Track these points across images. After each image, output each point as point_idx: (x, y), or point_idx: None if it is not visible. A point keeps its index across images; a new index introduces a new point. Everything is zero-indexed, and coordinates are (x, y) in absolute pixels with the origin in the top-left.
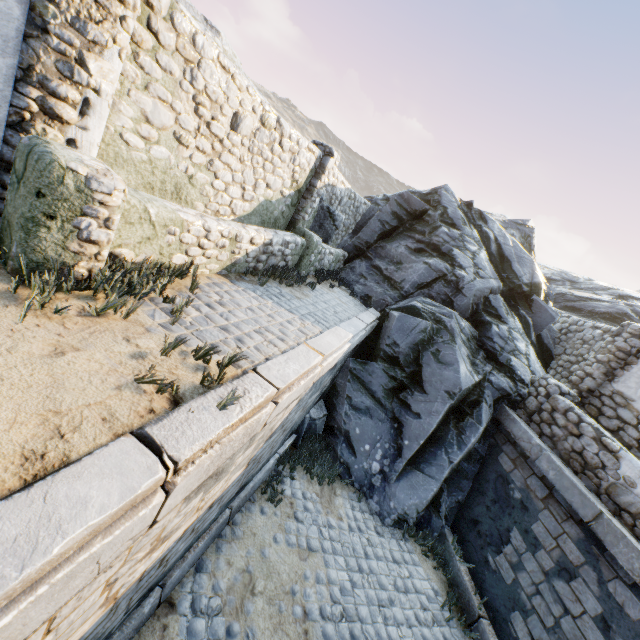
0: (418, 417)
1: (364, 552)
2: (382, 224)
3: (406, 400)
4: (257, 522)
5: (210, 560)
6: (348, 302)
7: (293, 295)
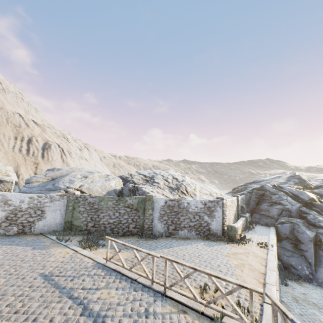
0: (306, 251)
1: (320, 293)
2: (254, 201)
3: (300, 248)
4: (286, 289)
5: (283, 295)
6: (263, 228)
7: (253, 231)
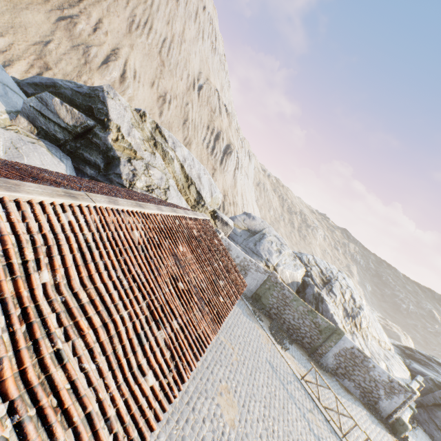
0: None
1: None
2: (434, 399)
3: None
4: None
5: None
6: (425, 437)
7: (414, 435)
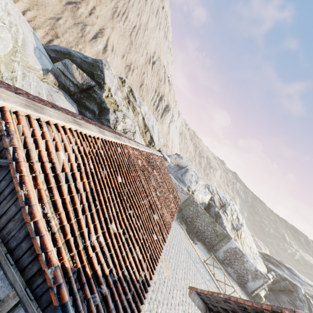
0: None
1: None
2: (279, 287)
3: None
4: None
5: None
6: None
7: None
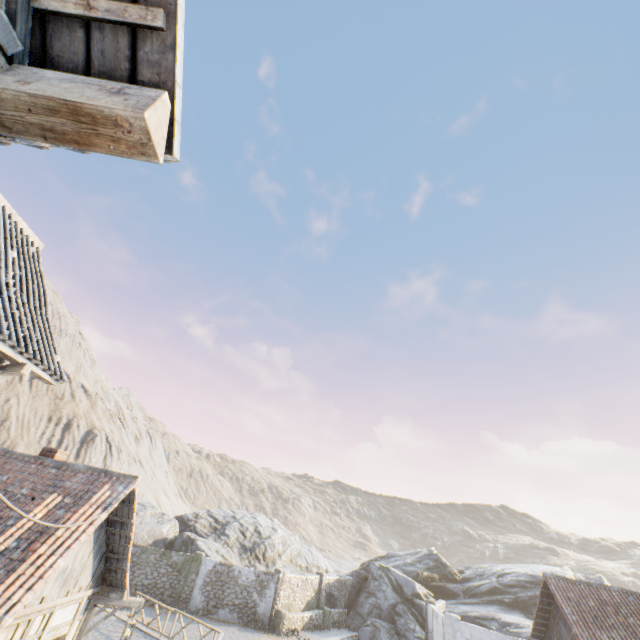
0: None
1: None
2: (355, 588)
3: None
4: None
5: None
6: (345, 632)
7: (322, 632)
